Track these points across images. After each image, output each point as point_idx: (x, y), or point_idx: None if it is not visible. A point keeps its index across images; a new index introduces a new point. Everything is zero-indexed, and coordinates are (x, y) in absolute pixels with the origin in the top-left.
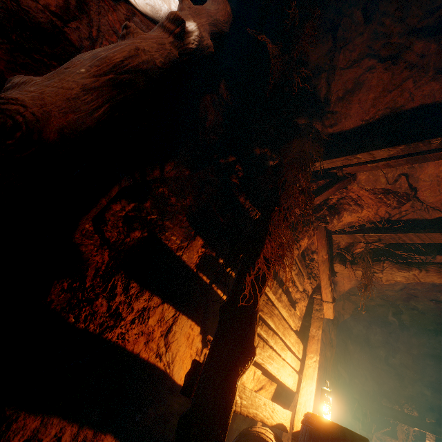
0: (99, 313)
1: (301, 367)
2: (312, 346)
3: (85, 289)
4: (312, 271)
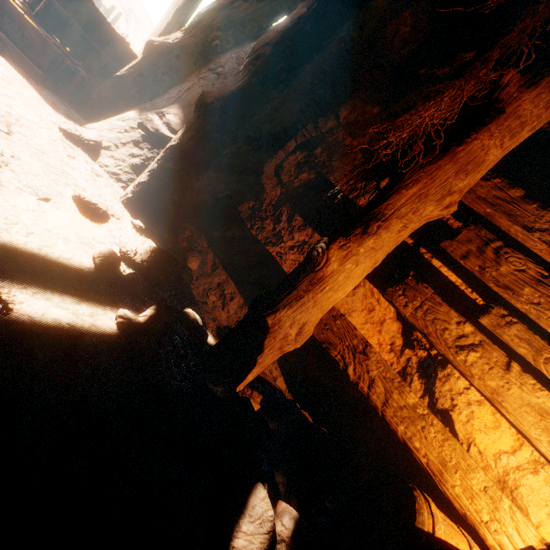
0: (267, 230)
1: None
2: None
3: (261, 211)
4: None
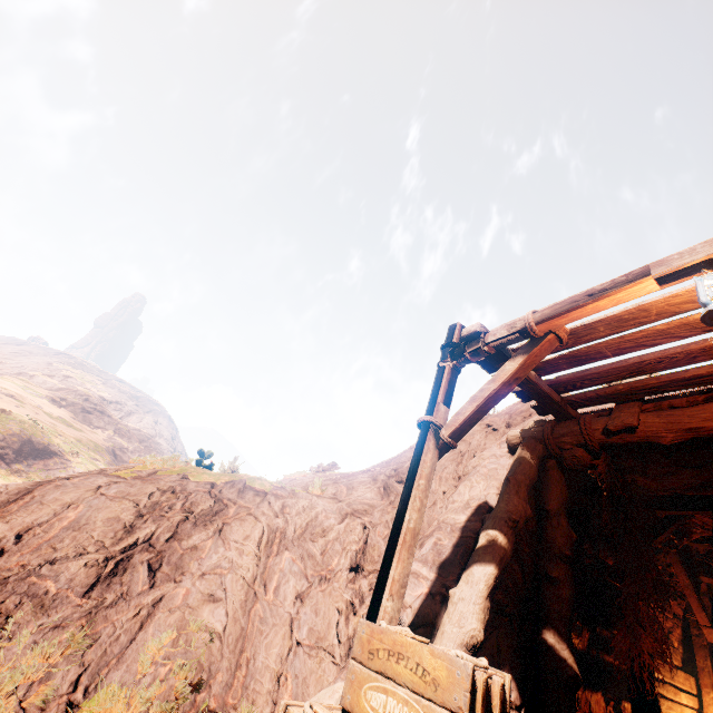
0: None
1: (699, 702)
2: (704, 679)
3: None
4: (675, 589)
